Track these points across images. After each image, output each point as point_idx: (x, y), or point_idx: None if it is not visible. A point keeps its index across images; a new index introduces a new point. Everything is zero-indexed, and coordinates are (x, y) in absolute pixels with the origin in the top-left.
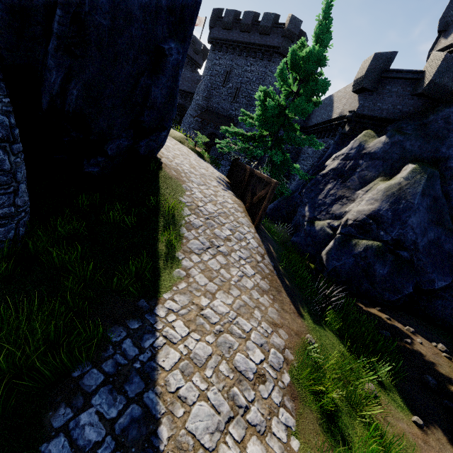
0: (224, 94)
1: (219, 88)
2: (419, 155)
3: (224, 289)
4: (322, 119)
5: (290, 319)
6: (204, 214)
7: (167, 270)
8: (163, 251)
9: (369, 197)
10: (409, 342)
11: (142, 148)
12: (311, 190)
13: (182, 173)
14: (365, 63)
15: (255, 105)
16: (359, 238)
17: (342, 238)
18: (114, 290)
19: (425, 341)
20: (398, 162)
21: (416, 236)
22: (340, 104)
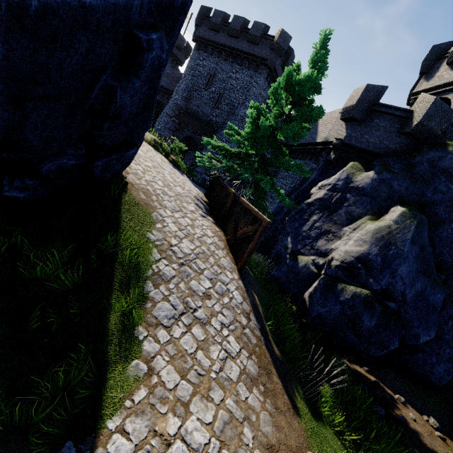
0: (206, 98)
1: (201, 90)
2: (406, 196)
3: (202, 392)
4: (305, 140)
5: (286, 426)
6: (179, 257)
7: (119, 365)
8: (116, 327)
9: (358, 237)
10: (404, 420)
11: (99, 168)
12: (295, 218)
13: (154, 196)
14: (356, 92)
15: (237, 115)
16: (347, 283)
17: (328, 280)
18: (18, 428)
19: (416, 414)
20: (385, 201)
21: (405, 287)
22: (326, 129)
